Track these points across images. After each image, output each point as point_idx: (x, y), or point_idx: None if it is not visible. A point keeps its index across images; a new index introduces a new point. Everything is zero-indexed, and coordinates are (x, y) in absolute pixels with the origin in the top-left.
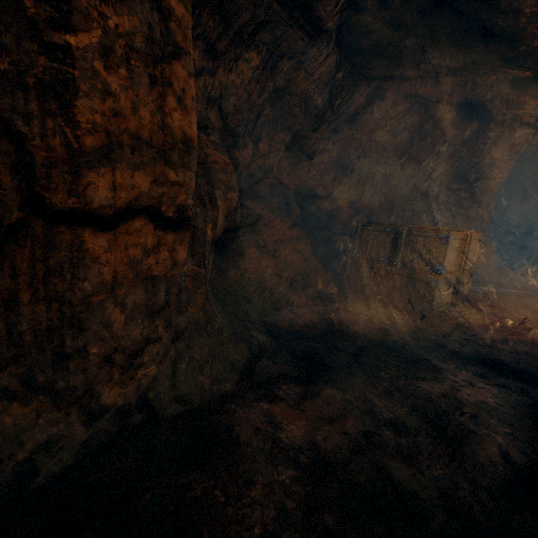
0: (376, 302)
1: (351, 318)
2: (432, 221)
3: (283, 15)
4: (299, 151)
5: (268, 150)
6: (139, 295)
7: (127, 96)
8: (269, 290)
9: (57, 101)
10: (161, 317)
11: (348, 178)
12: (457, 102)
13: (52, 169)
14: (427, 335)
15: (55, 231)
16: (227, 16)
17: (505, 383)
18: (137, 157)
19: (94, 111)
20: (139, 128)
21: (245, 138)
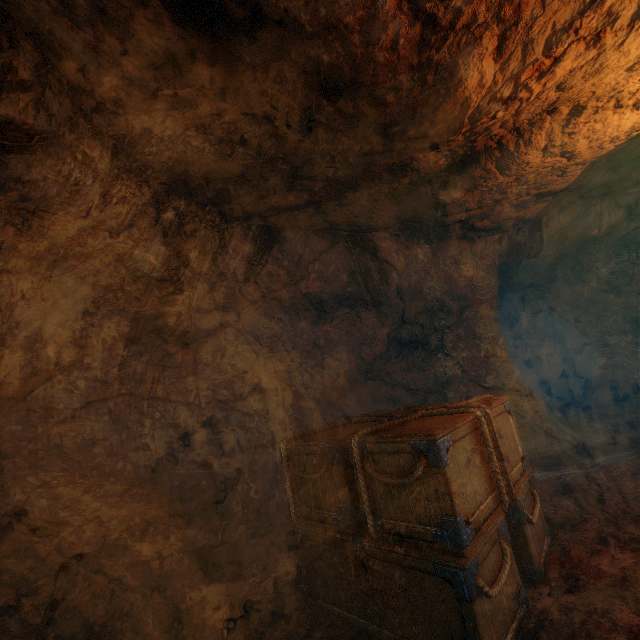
0: None
1: None
2: (435, 378)
3: None
4: (158, 340)
5: (79, 353)
6: None
7: None
8: None
9: None
10: None
11: (283, 354)
12: (386, 224)
13: None
14: None
15: None
16: None
17: None
18: None
19: None
20: None
21: None
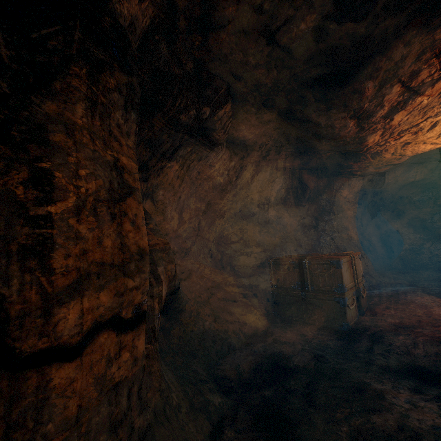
0: (301, 325)
1: (288, 350)
2: (319, 244)
3: (192, 140)
4: (213, 213)
5: (190, 216)
6: (103, 412)
7: (94, 234)
8: (211, 339)
9: (36, 257)
10: (124, 426)
11: (251, 225)
12: (310, 168)
13: (26, 318)
14: (355, 354)
15: (22, 379)
16: (154, 147)
17: (438, 394)
18: (102, 279)
19: (67, 256)
20: (104, 255)
21: (172, 212)
